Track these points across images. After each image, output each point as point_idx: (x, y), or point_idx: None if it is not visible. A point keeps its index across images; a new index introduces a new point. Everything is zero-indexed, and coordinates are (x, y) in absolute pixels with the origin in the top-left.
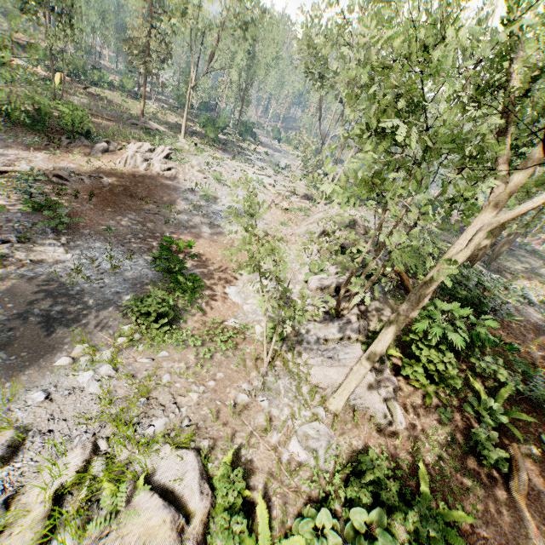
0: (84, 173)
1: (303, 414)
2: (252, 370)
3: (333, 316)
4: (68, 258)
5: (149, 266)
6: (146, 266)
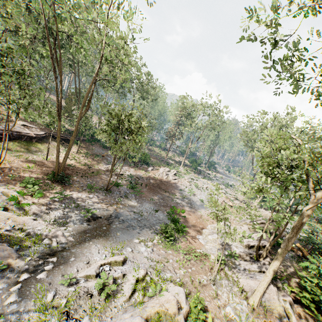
0: (144, 177)
1: (234, 298)
2: (208, 272)
3: (255, 260)
4: (138, 206)
5: (165, 217)
6: (163, 216)
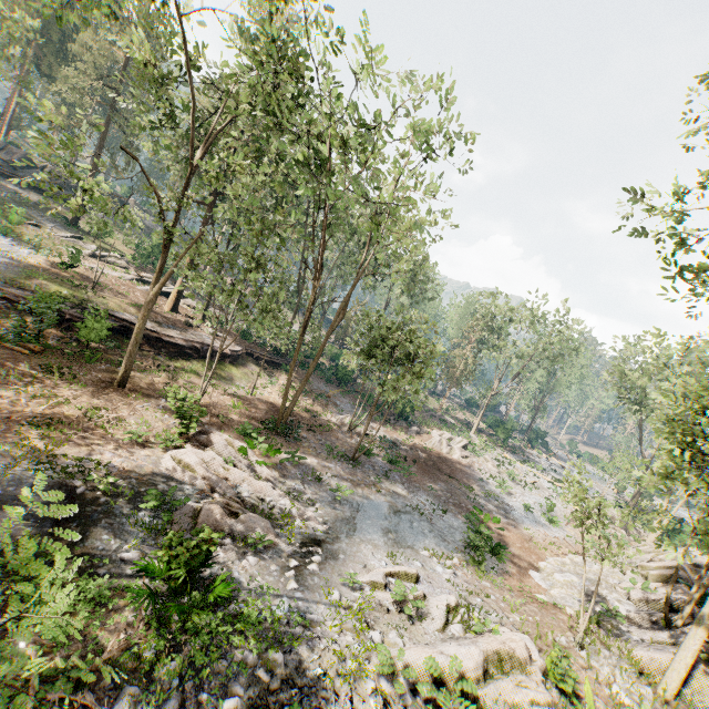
0: (406, 445)
1: (625, 677)
2: (567, 631)
3: (662, 627)
4: (410, 497)
5: (461, 525)
6: (458, 524)
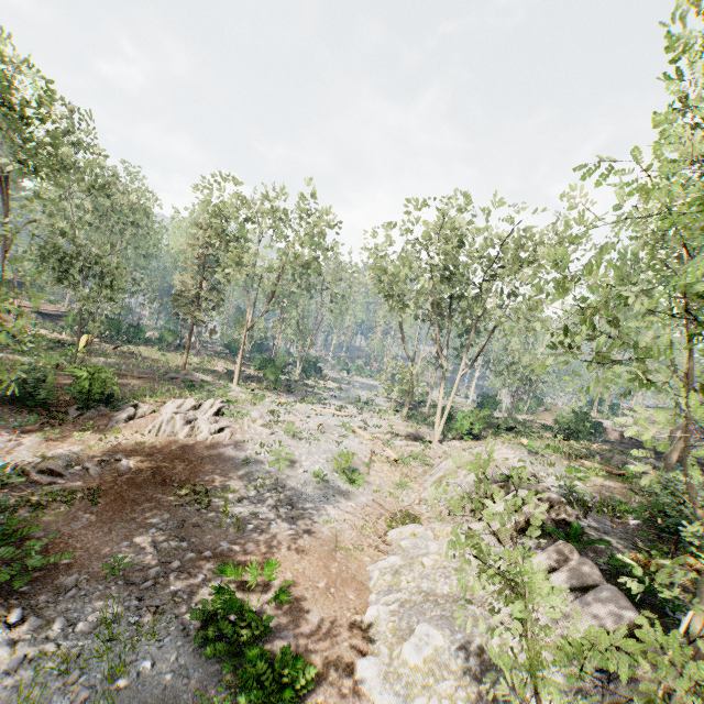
0: (92, 457)
1: None
2: None
3: None
4: (11, 669)
5: (191, 645)
6: (184, 647)
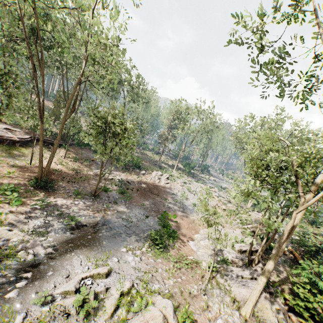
0: (136, 181)
1: (226, 309)
2: (199, 281)
3: (247, 266)
4: (128, 212)
5: (155, 223)
6: (154, 222)
